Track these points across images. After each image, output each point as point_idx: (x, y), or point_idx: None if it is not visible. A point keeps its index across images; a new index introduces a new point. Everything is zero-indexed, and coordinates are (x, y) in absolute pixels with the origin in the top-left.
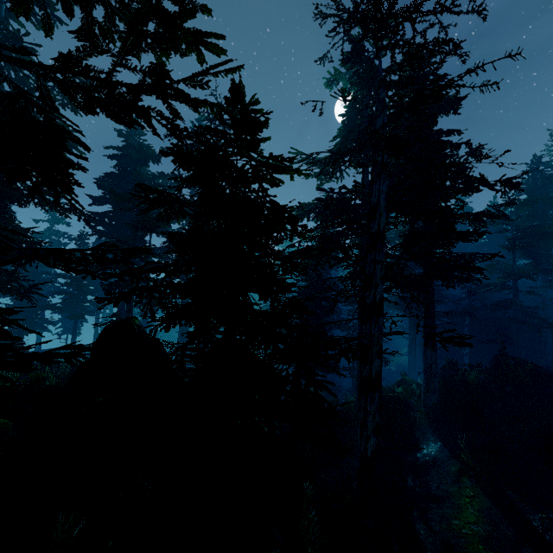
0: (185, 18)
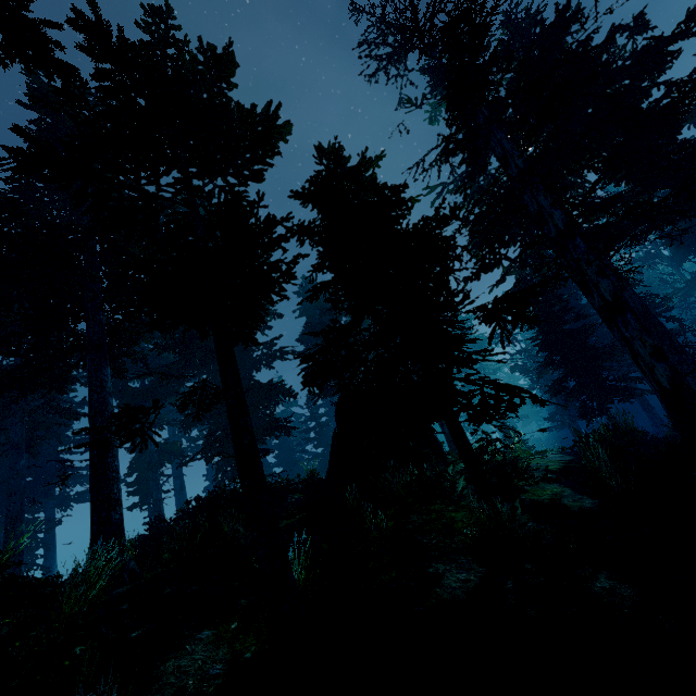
0: None
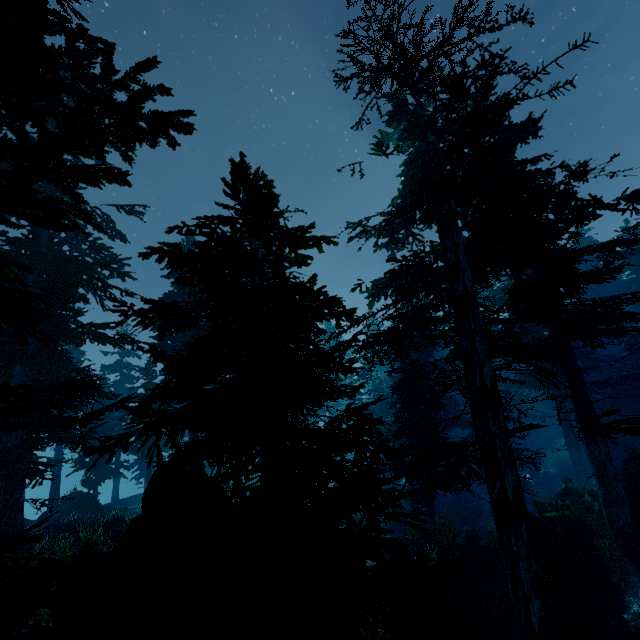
0: (137, 103)
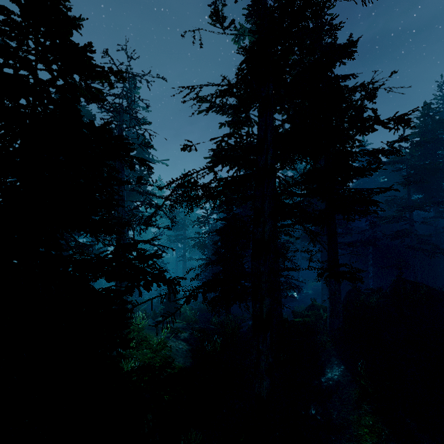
0: None
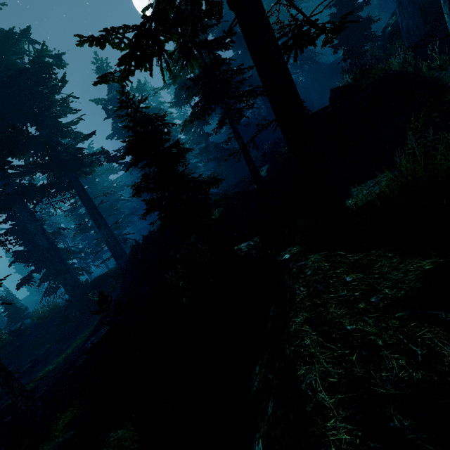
0: None
